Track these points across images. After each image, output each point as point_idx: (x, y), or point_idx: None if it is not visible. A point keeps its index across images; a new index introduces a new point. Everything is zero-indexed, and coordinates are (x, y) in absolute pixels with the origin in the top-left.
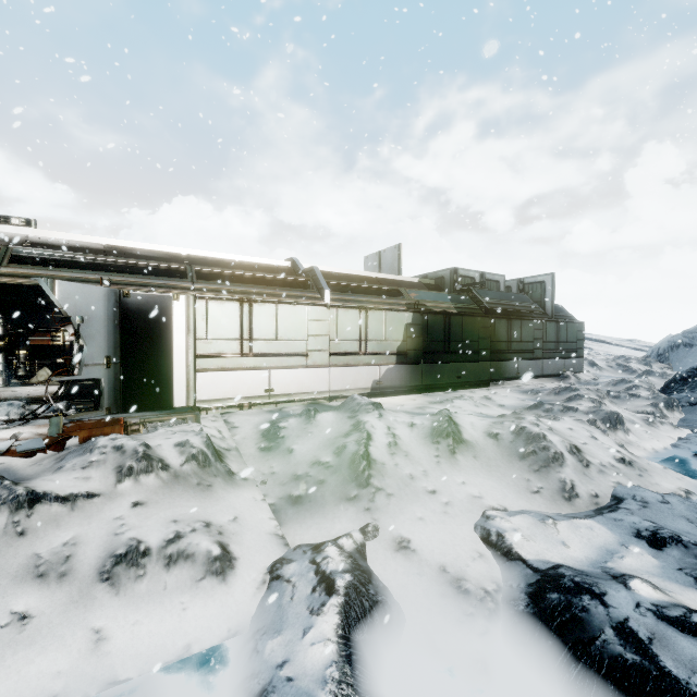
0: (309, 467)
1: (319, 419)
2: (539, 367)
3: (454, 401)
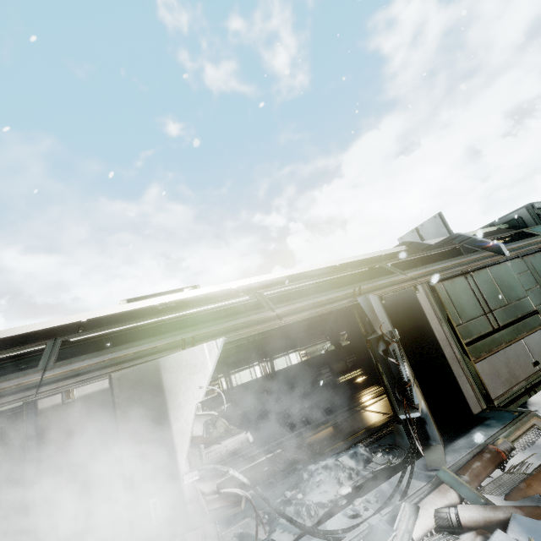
0: None
1: None
2: None
3: None
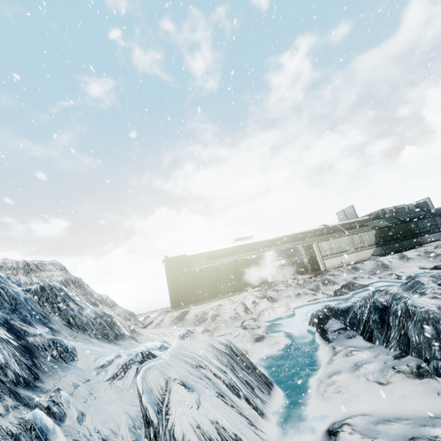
0: (372, 269)
1: (365, 263)
2: (439, 236)
3: (403, 253)
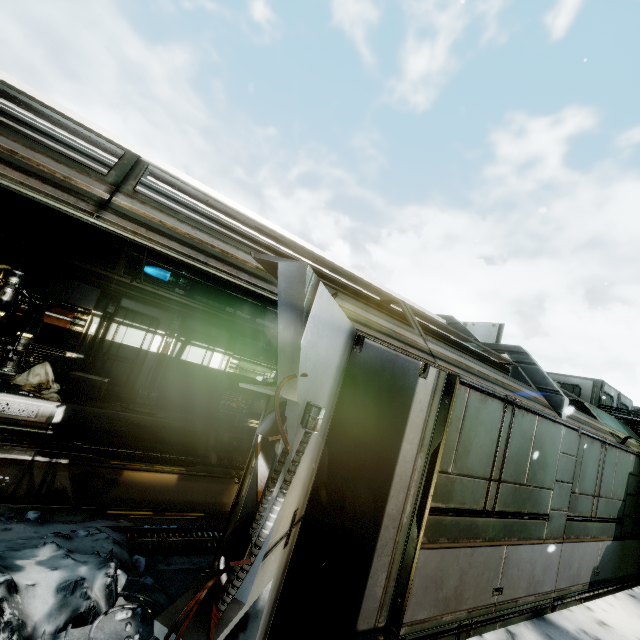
0: None
1: None
2: None
3: None
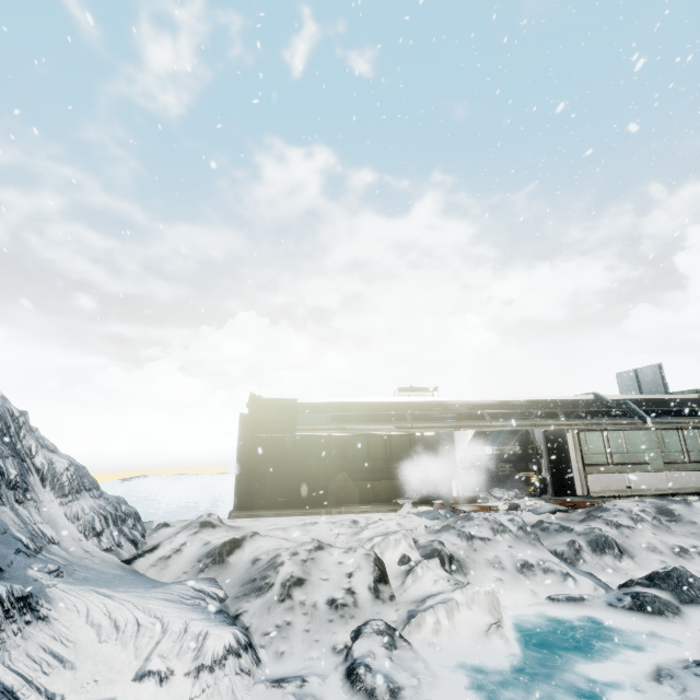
0: None
1: (696, 505)
2: None
3: None
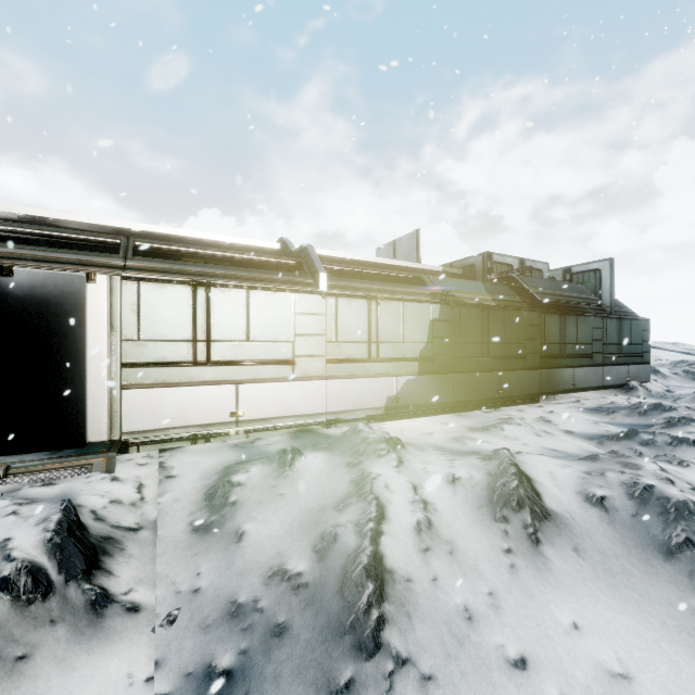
0: (263, 585)
1: (299, 468)
2: (599, 376)
3: (504, 427)
